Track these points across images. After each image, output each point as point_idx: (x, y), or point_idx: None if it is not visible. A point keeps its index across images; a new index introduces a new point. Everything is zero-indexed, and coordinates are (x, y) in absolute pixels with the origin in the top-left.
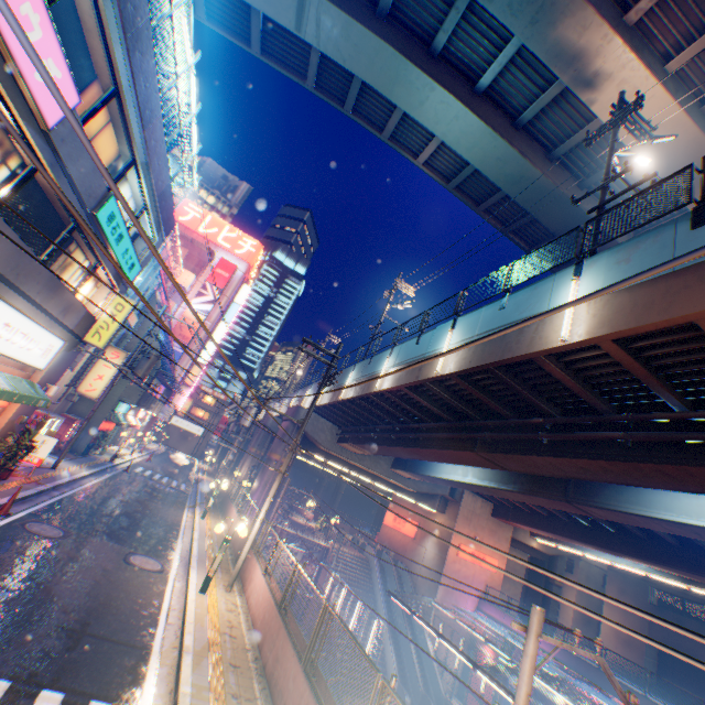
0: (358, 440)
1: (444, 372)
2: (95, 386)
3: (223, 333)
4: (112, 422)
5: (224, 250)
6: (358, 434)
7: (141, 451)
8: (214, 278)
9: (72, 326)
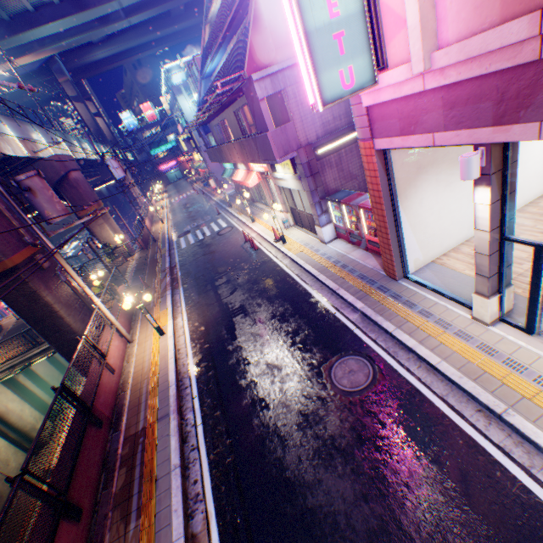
0: None
1: None
2: None
3: None
4: None
5: None
6: None
7: (278, 236)
8: None
9: None
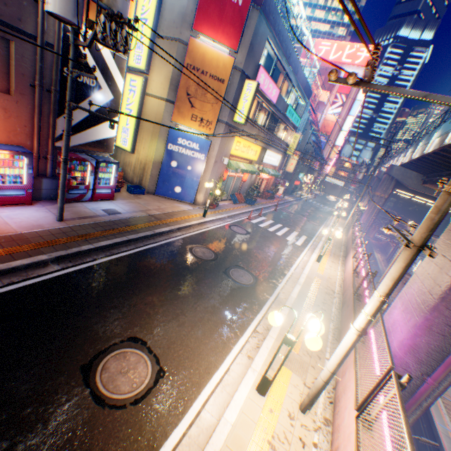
0: (431, 182)
1: (447, 143)
2: (290, 168)
3: (348, 124)
4: (297, 182)
5: (346, 66)
6: (430, 179)
7: (310, 194)
8: (340, 89)
9: (282, 151)
